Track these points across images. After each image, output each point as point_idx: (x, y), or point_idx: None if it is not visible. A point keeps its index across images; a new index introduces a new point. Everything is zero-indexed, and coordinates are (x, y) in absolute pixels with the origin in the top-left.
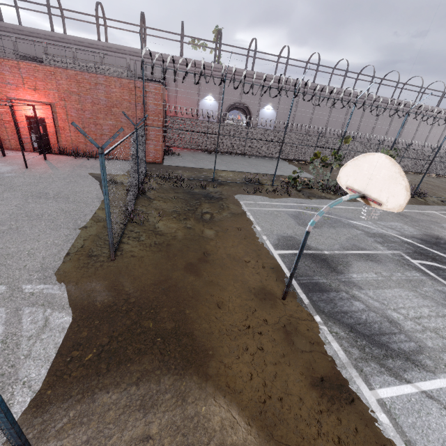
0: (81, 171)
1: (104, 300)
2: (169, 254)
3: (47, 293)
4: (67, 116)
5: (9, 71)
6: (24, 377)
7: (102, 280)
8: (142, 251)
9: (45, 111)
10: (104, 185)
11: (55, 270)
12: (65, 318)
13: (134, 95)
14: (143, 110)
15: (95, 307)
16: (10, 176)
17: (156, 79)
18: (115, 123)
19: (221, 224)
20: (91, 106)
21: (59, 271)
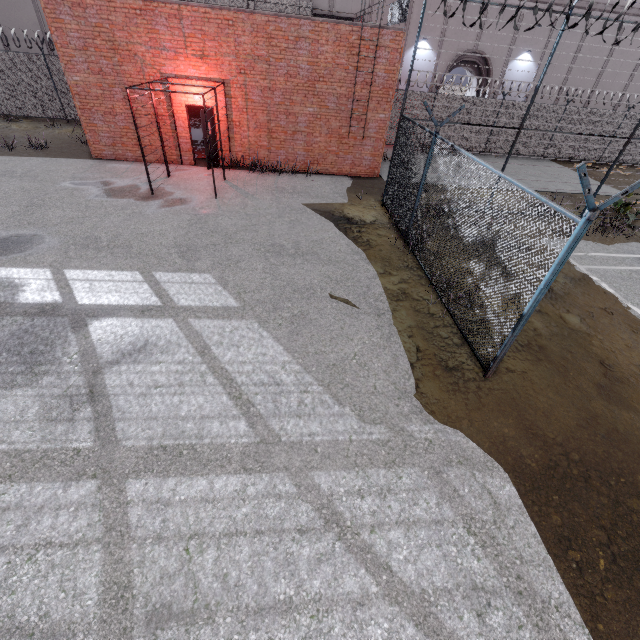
0: (287, 199)
1: (534, 456)
2: (557, 367)
3: (447, 441)
4: (246, 102)
5: (165, 25)
6: (548, 598)
7: (502, 417)
8: (514, 360)
9: (214, 96)
10: (554, 273)
11: (419, 395)
12: (506, 487)
13: (355, 55)
14: (406, 89)
15: (531, 468)
16: (208, 215)
17: (335, 14)
18: (317, 111)
19: (572, 301)
20: (284, 81)
21: (427, 398)
